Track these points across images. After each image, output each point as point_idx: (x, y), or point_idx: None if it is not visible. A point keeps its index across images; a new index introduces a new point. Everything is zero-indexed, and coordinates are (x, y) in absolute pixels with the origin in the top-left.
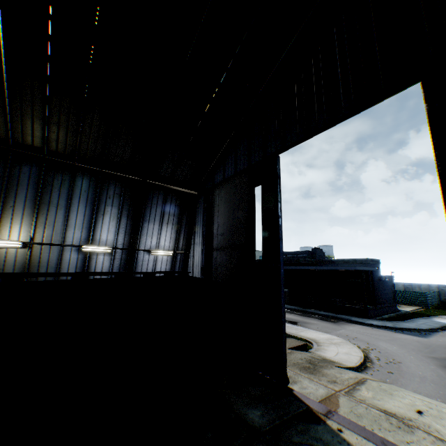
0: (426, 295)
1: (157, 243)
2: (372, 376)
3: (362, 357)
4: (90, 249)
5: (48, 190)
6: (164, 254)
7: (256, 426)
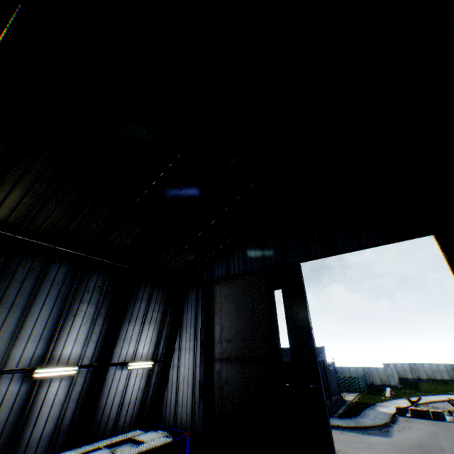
0: (359, 379)
1: (134, 351)
2: None
3: None
4: (46, 374)
5: (4, 283)
6: (142, 366)
7: None
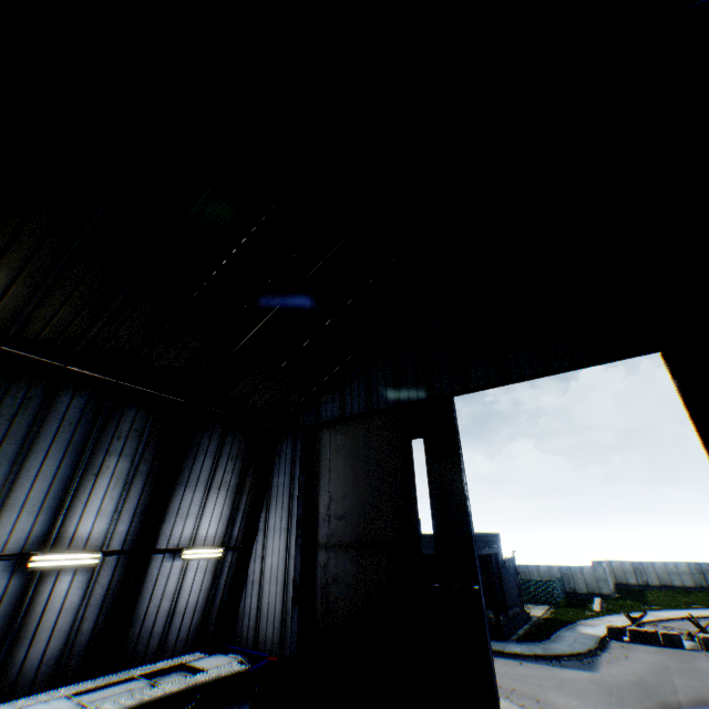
0: (553, 584)
1: (193, 531)
2: None
3: None
4: (49, 563)
5: None
6: (206, 555)
7: None
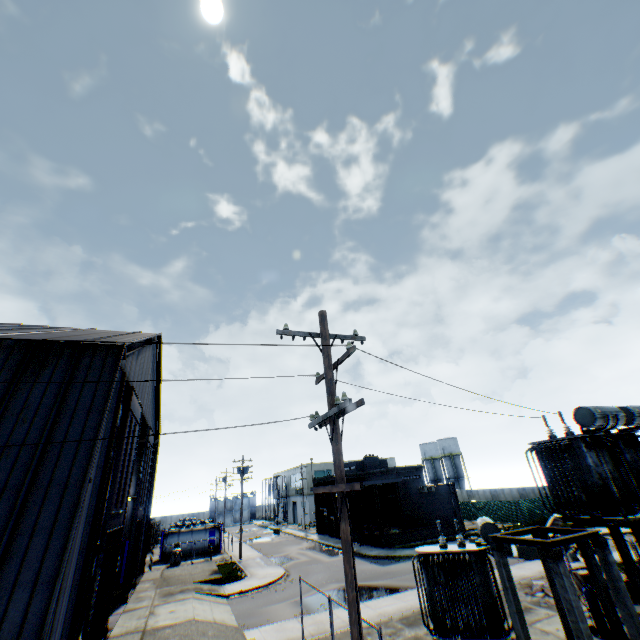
0: (516, 504)
1: None
2: (229, 600)
3: (254, 586)
4: None
5: None
6: None
7: None
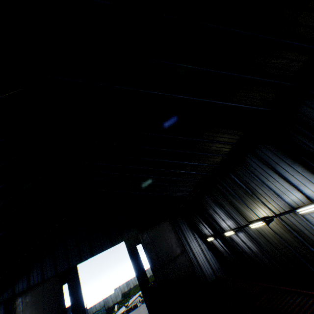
0: (102, 308)
1: None
2: None
3: None
4: None
5: None
6: None
7: None
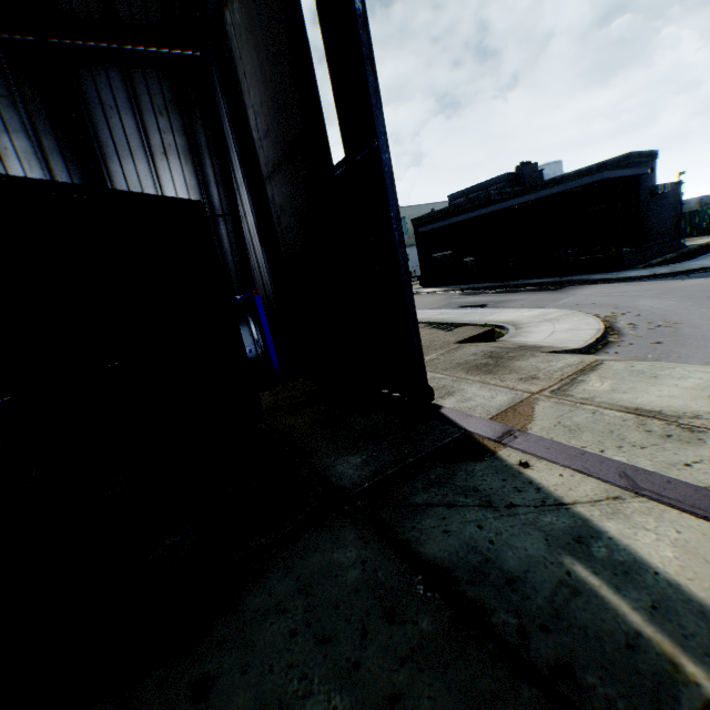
0: None
1: None
2: (617, 356)
3: (601, 330)
4: None
5: None
6: None
7: (342, 488)
